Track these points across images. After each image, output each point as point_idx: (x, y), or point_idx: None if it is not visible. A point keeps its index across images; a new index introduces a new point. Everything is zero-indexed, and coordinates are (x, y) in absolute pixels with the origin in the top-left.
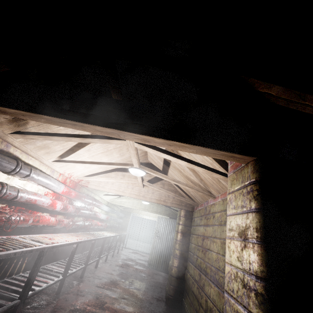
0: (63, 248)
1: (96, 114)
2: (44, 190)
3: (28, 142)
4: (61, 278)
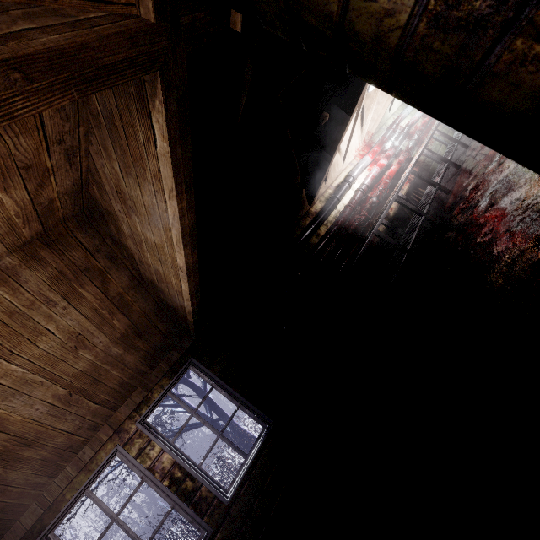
0: (428, 163)
1: (336, 132)
2: (366, 172)
3: (330, 176)
4: (447, 164)
